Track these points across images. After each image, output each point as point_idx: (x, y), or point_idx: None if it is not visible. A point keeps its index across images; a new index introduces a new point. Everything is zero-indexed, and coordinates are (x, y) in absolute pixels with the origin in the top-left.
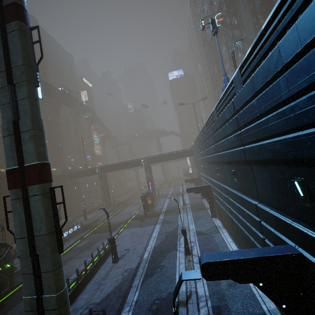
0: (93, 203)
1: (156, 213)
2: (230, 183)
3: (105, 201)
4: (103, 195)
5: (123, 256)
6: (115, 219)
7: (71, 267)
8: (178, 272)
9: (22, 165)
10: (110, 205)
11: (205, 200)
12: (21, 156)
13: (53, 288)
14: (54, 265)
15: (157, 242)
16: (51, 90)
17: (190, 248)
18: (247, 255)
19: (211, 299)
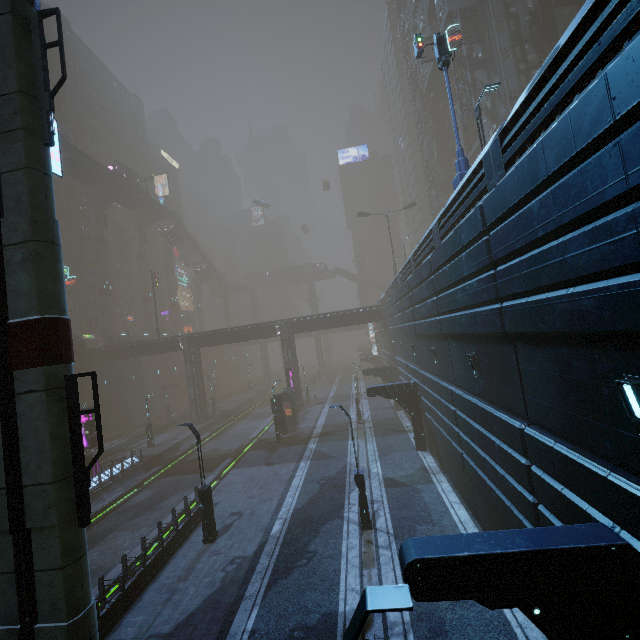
0: (169, 410)
1: (302, 436)
2: (461, 380)
3: (194, 408)
4: (191, 394)
5: (228, 528)
6: (214, 447)
7: (113, 549)
8: (346, 568)
9: (3, 320)
10: (205, 416)
11: (403, 413)
12: (1, 301)
13: (62, 608)
14: (67, 553)
15: (301, 499)
16: (91, 168)
17: (371, 514)
18: (510, 545)
19: (416, 630)
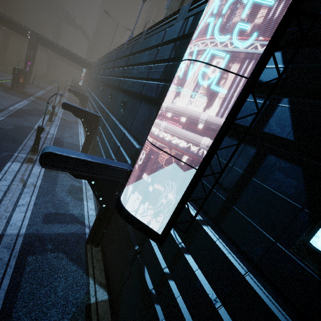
0: None
1: (27, 93)
2: (98, 96)
3: None
4: None
5: None
6: None
7: None
8: (39, 124)
9: None
10: None
11: None
12: None
13: None
14: None
15: (24, 107)
16: None
17: (52, 120)
18: (83, 109)
19: (56, 135)
